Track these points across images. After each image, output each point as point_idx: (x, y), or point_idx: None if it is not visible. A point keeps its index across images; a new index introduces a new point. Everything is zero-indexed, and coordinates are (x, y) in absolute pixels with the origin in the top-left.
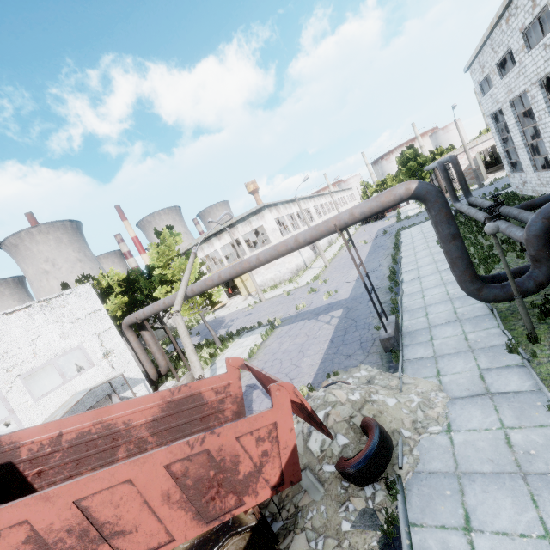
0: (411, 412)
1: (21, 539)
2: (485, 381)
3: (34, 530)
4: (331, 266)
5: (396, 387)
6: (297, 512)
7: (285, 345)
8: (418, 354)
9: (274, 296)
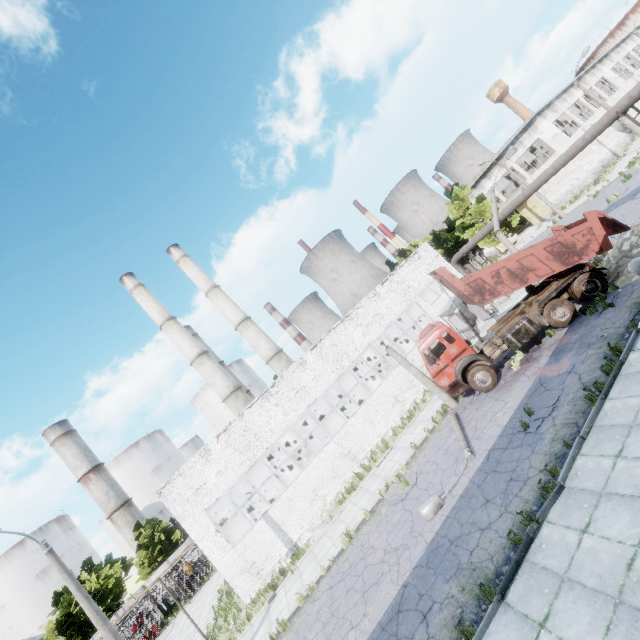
0: None
1: (504, 271)
2: None
3: (507, 269)
4: None
5: None
6: (618, 274)
7: None
8: None
9: (577, 207)
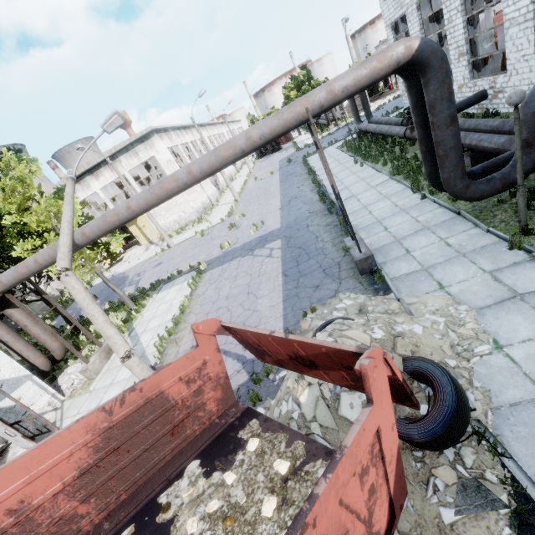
0: (443, 336)
1: None
2: (501, 283)
3: None
4: (242, 200)
5: (400, 310)
6: None
7: (225, 290)
8: (403, 270)
9: (185, 240)
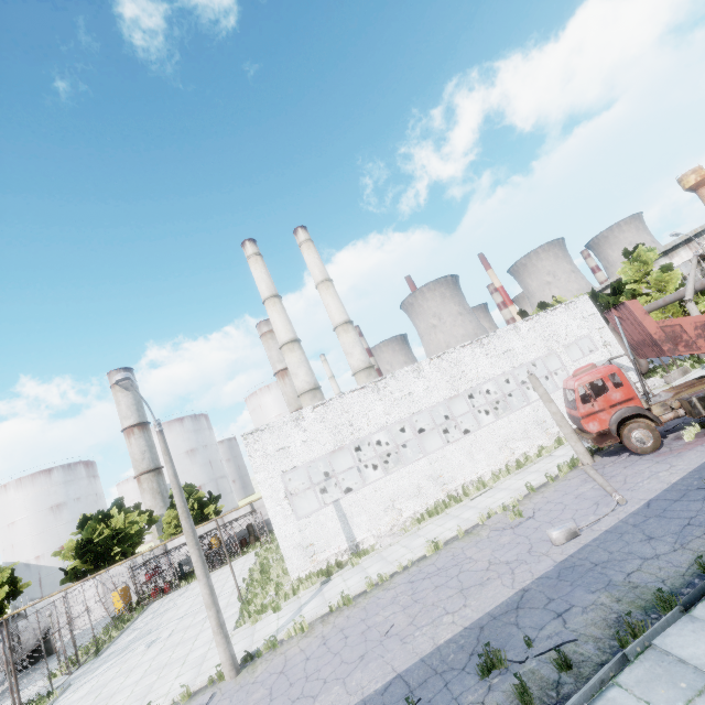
0: None
1: None
2: None
3: None
4: None
5: None
6: None
7: None
8: None
9: None
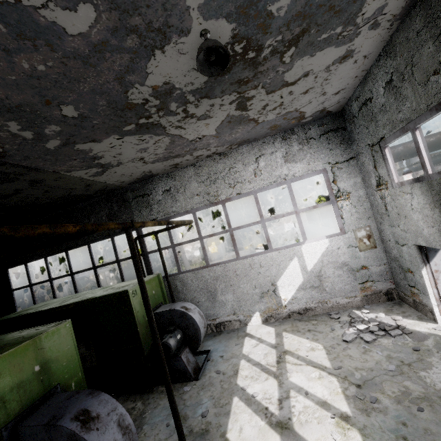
0: None
1: None
2: None
3: None
4: None
5: None
6: None
7: None
8: None
9: None
